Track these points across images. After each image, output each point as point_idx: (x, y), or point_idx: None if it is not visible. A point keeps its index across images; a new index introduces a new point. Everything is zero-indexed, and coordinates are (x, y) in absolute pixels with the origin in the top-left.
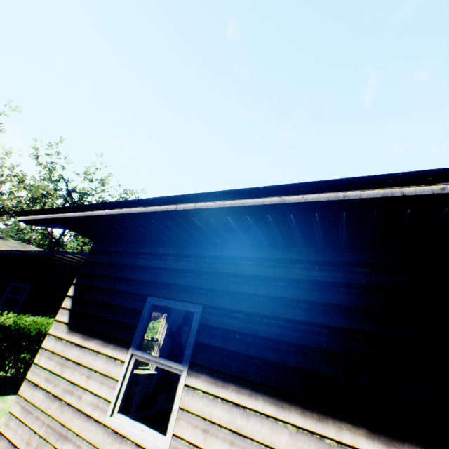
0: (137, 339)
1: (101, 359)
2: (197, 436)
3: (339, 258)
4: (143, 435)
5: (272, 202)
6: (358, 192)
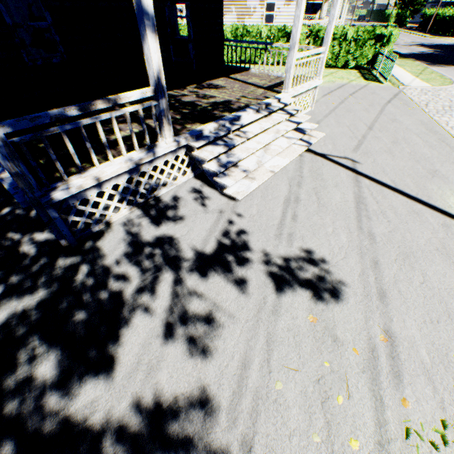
0: None
1: None
2: None
3: None
4: None
5: None
6: None
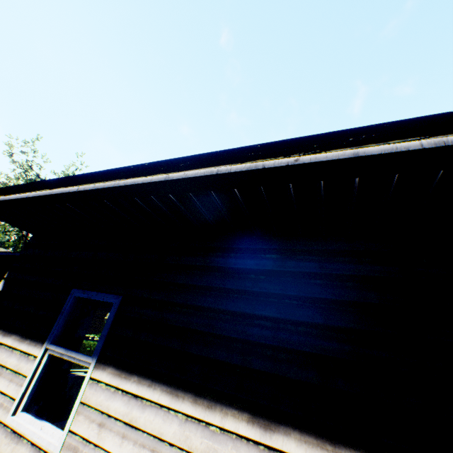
0: (54, 333)
1: (15, 355)
2: (92, 431)
3: (253, 245)
4: (41, 433)
5: (158, 179)
6: (230, 167)
